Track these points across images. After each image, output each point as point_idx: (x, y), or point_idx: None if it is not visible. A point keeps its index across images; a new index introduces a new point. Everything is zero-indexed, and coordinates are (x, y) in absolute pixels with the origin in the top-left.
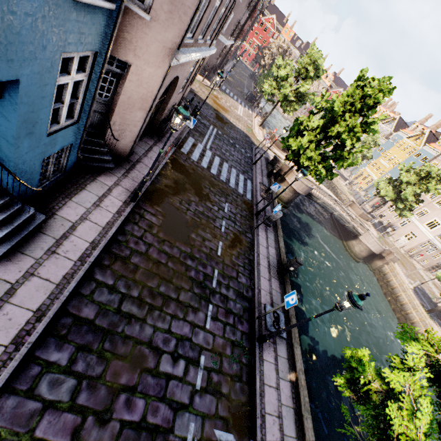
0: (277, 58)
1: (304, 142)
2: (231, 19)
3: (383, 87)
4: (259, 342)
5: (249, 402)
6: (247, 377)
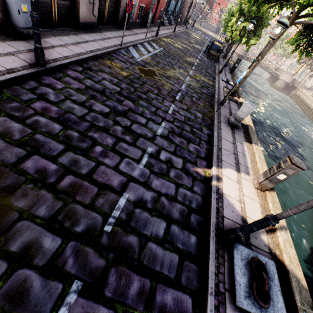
0: None
1: None
2: None
3: None
4: None
5: None
6: None
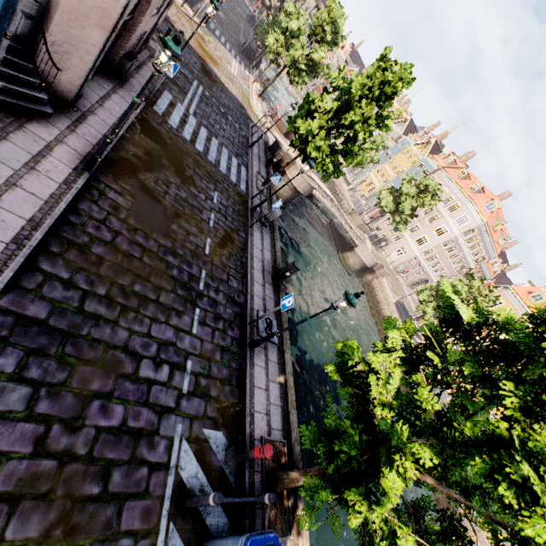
0: (287, 2)
1: (315, 127)
2: None
3: (404, 76)
4: (250, 348)
5: (239, 403)
6: (237, 380)
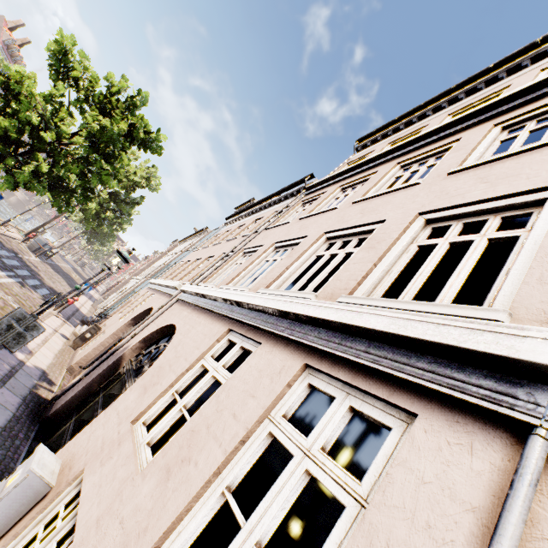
0: None
1: None
2: None
3: None
4: None
5: None
6: None
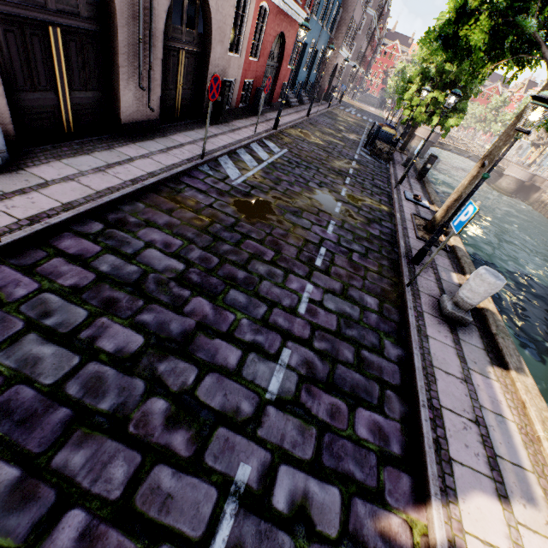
0: None
1: None
2: (355, 48)
3: None
4: None
5: None
6: None
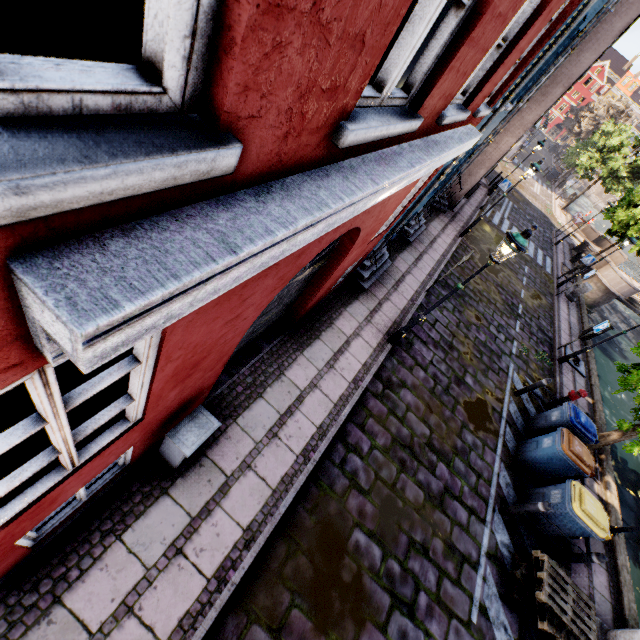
0: (604, 123)
1: (637, 213)
2: None
3: None
4: (559, 362)
5: (550, 385)
6: (547, 373)
